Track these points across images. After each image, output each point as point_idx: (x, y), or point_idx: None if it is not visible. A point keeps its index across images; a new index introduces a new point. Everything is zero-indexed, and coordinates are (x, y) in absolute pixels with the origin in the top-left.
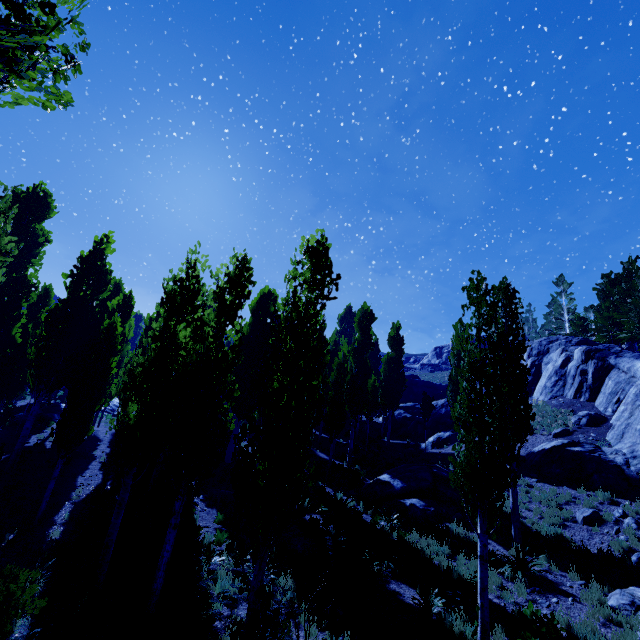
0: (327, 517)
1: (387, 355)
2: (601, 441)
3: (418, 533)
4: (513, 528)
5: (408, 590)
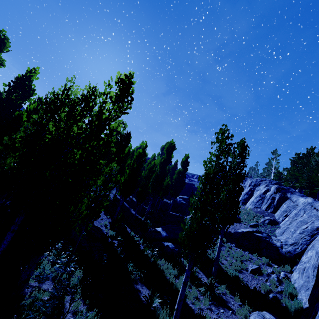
0: (121, 243)
1: (179, 169)
2: (272, 233)
3: (165, 260)
4: (214, 268)
5: (145, 290)
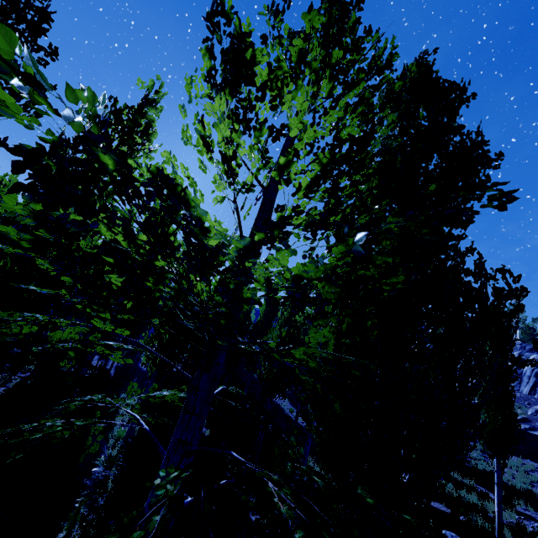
0: None
1: None
2: None
3: None
4: None
5: (436, 503)
